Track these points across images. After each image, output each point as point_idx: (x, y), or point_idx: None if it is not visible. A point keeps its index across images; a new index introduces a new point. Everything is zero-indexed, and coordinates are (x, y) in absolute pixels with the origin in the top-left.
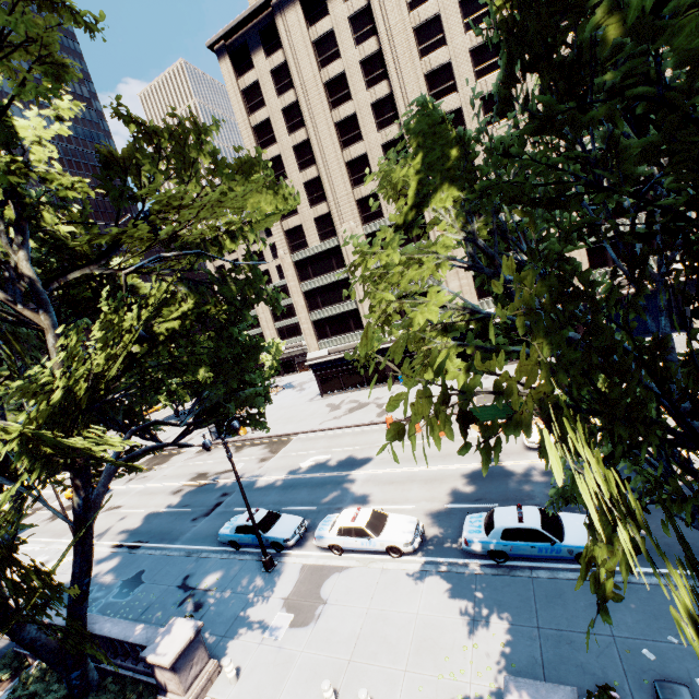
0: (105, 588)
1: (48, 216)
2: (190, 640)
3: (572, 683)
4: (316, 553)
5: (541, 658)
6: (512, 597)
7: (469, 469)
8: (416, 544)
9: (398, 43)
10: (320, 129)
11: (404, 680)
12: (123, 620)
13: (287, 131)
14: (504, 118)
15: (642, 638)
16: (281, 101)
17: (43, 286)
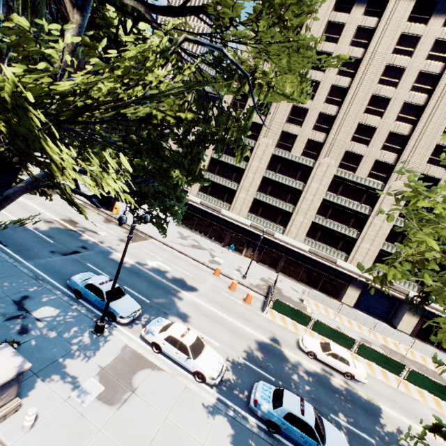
0: None
1: None
2: (11, 378)
3: None
4: (138, 339)
5: None
6: None
7: (260, 339)
8: (218, 381)
9: (373, 64)
10: None
11: None
12: None
13: None
14: (392, 152)
15: None
16: None
17: None
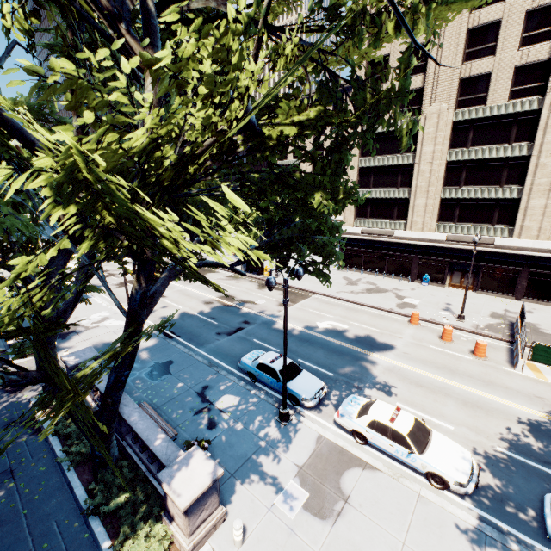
0: (141, 362)
1: None
2: (208, 487)
3: None
4: (333, 427)
5: None
6: None
7: (525, 413)
8: (471, 489)
9: None
10: None
11: None
12: (149, 418)
13: None
14: None
15: None
16: None
17: (155, 7)
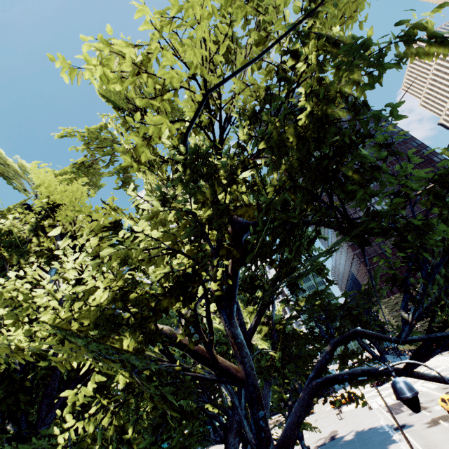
0: None
1: None
2: None
3: None
4: None
5: None
6: None
7: None
8: None
9: None
10: None
11: None
12: None
13: None
14: None
15: None
16: None
17: None
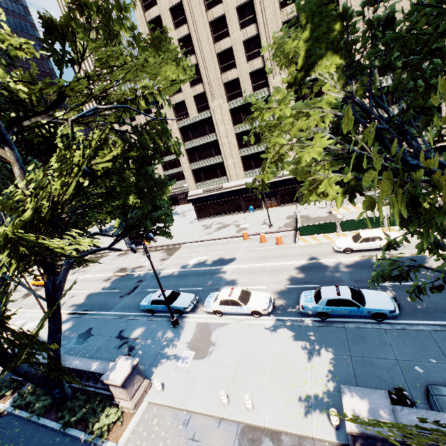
0: (67, 339)
1: (2, 74)
2: (132, 369)
3: (374, 386)
4: (205, 315)
5: (353, 373)
6: (333, 339)
7: (299, 264)
8: (270, 309)
9: None
10: (198, 26)
11: (269, 388)
12: (85, 358)
13: (174, 27)
14: None
15: (414, 360)
16: (168, 1)
17: (5, 129)
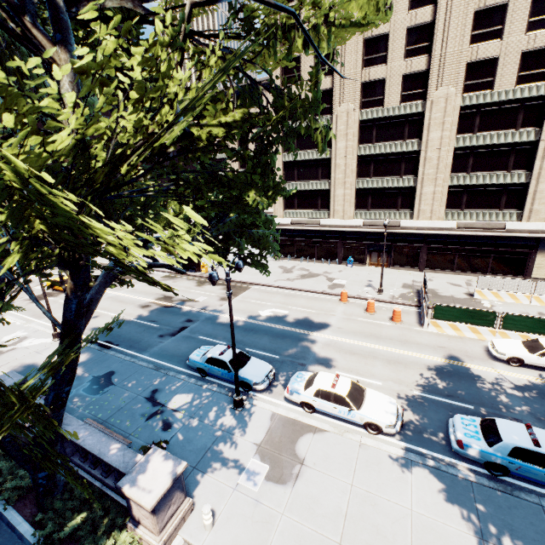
0: (76, 378)
1: None
2: (173, 482)
3: None
4: (284, 403)
5: None
6: (524, 525)
7: (432, 361)
8: (398, 428)
9: None
10: None
11: None
12: (98, 432)
13: None
14: None
15: None
16: None
17: (64, 1)
